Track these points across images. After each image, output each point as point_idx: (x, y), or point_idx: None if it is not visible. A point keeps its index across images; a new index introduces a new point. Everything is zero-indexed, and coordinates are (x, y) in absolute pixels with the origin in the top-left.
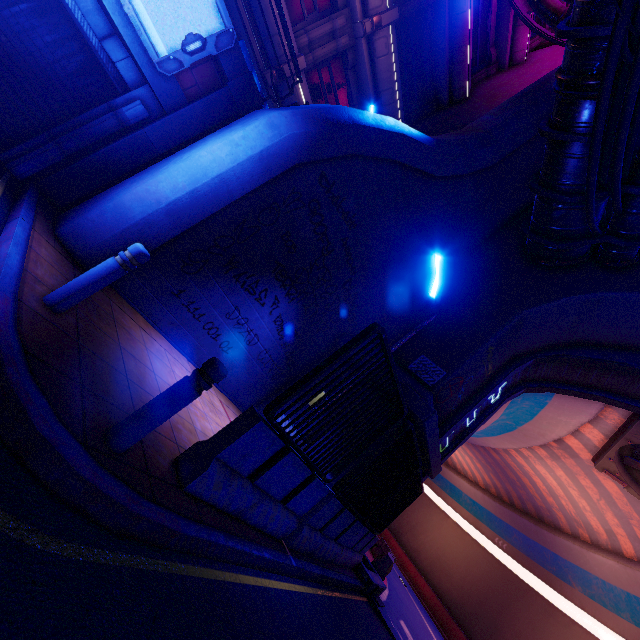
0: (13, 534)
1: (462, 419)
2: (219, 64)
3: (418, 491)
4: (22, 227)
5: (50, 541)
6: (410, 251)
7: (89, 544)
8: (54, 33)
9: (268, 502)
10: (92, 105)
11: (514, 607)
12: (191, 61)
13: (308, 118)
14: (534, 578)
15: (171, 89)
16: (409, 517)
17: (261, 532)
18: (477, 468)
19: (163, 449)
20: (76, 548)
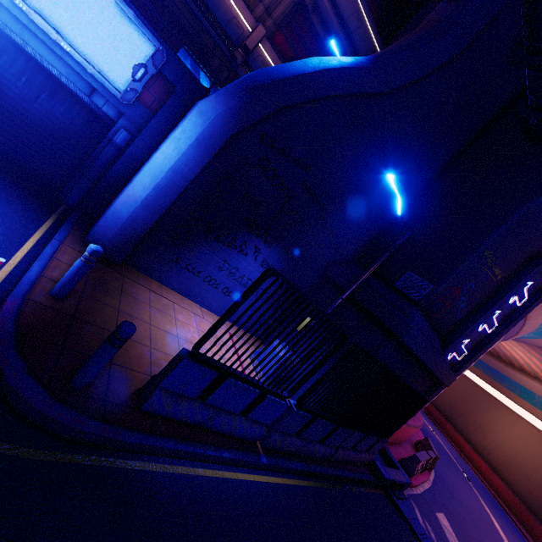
0: None
1: (472, 328)
2: (165, 77)
3: (421, 400)
4: (52, 245)
5: (11, 447)
6: (381, 173)
7: (44, 449)
8: (64, 105)
9: (225, 415)
10: (100, 142)
11: None
12: (141, 86)
13: (230, 94)
14: None
15: (139, 111)
16: (475, 417)
17: (229, 437)
18: None
19: (132, 381)
20: (31, 451)
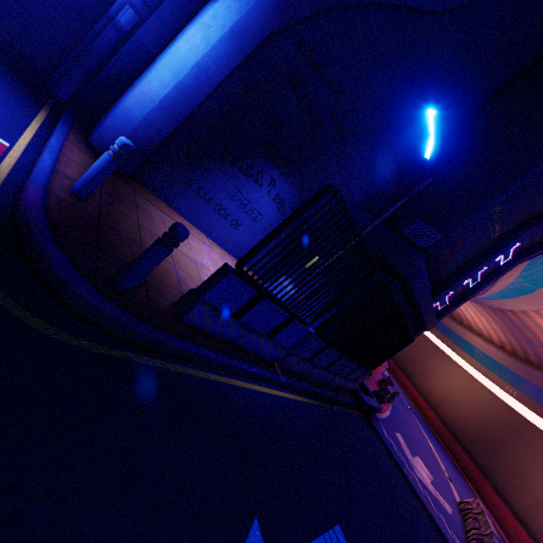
0: (45, 331)
1: (461, 280)
2: None
3: (409, 340)
4: (57, 139)
5: (72, 338)
6: (409, 112)
7: (102, 344)
8: None
9: (255, 335)
10: (96, 21)
11: (517, 440)
12: None
13: None
14: (542, 421)
15: None
16: (422, 365)
17: (254, 356)
18: (493, 328)
19: (167, 294)
20: (91, 345)
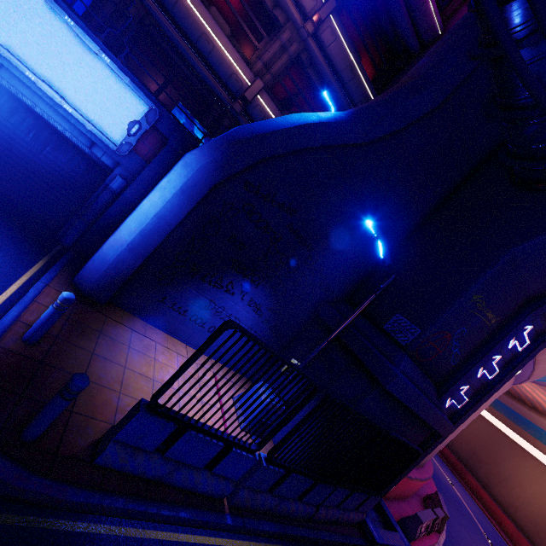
0: None
1: (468, 374)
2: (160, 130)
3: (414, 453)
4: (36, 288)
5: None
6: (368, 215)
7: None
8: (67, 156)
9: (187, 470)
10: (98, 188)
11: None
12: (136, 139)
13: (213, 148)
14: None
15: (134, 161)
16: (498, 467)
17: (191, 493)
18: None
19: (90, 431)
20: None
